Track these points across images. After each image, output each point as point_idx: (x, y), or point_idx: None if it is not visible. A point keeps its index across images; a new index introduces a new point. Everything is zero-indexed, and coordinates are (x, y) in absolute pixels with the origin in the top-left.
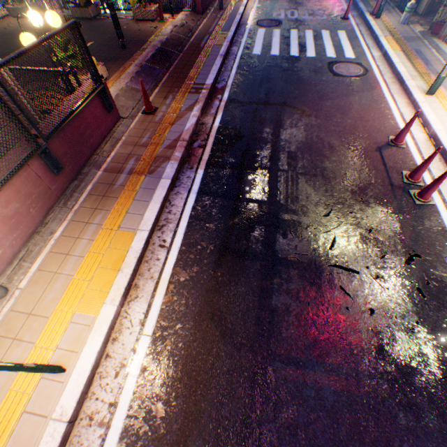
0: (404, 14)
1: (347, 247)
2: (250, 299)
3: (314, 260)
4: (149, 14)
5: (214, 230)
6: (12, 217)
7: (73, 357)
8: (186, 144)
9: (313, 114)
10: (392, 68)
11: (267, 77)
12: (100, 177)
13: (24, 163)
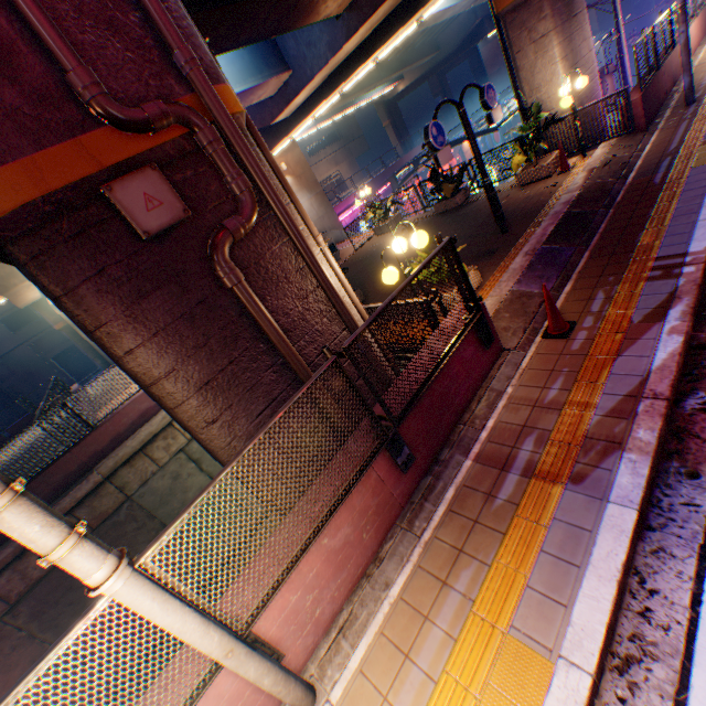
0: None
1: None
2: None
3: None
4: (540, 171)
5: None
6: (339, 550)
7: None
8: (662, 408)
9: None
10: None
11: None
12: (468, 473)
13: (363, 466)
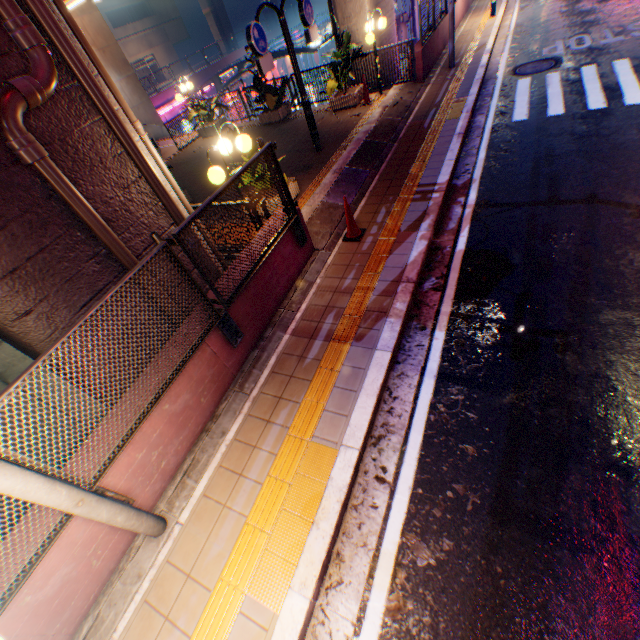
0: None
1: None
2: None
3: None
4: (349, 100)
5: (475, 458)
6: (180, 413)
7: None
8: (412, 288)
9: None
10: None
11: (546, 154)
12: (287, 344)
13: (199, 342)
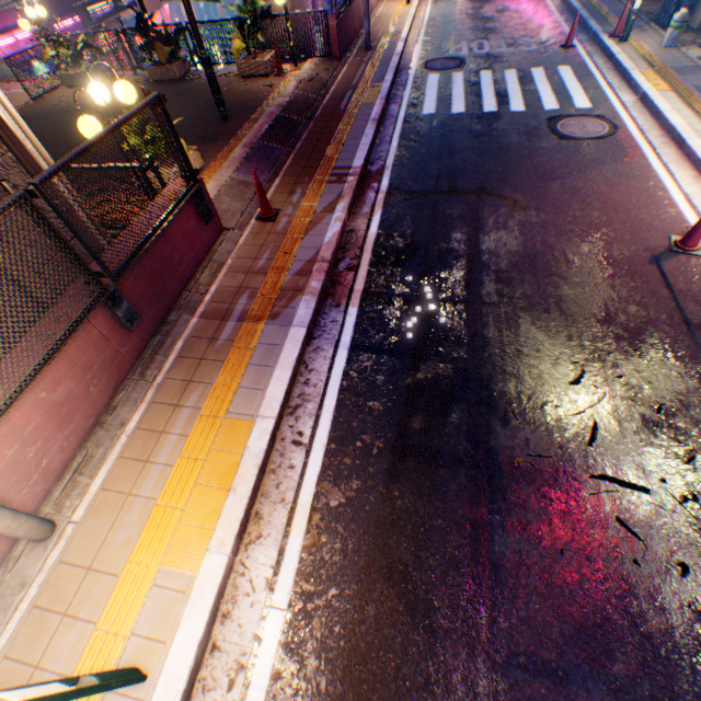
0: (670, 31)
1: (620, 441)
2: (454, 541)
3: (563, 466)
4: (260, 66)
5: (381, 412)
6: (64, 404)
7: (159, 651)
8: (327, 267)
9: (531, 206)
10: (660, 120)
11: (448, 148)
12: (196, 327)
13: (81, 318)
